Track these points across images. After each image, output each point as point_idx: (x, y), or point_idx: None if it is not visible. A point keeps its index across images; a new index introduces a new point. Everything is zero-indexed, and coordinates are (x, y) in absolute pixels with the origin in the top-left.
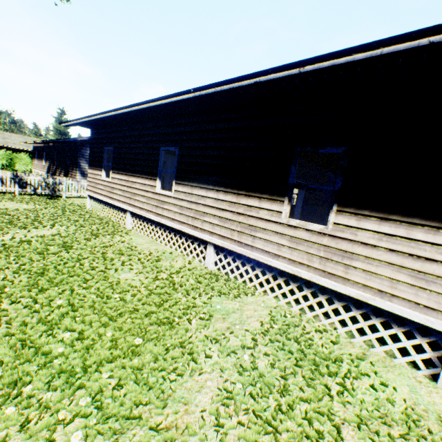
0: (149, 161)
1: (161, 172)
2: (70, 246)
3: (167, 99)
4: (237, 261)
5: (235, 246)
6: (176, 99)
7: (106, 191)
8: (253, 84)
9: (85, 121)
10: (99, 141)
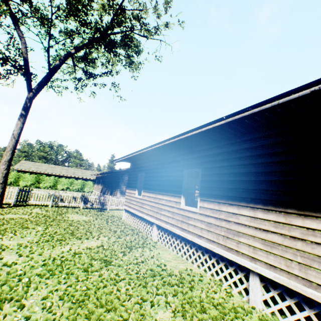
0: (173, 181)
1: (185, 190)
2: (110, 261)
3: (196, 130)
4: (305, 308)
5: (299, 284)
6: (206, 128)
7: (137, 206)
8: (308, 94)
9: (129, 157)
10: (135, 169)
